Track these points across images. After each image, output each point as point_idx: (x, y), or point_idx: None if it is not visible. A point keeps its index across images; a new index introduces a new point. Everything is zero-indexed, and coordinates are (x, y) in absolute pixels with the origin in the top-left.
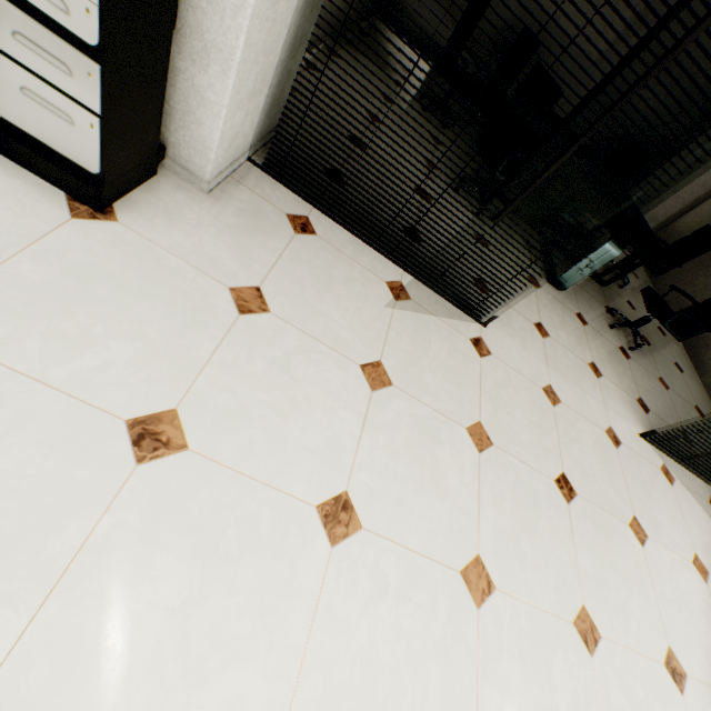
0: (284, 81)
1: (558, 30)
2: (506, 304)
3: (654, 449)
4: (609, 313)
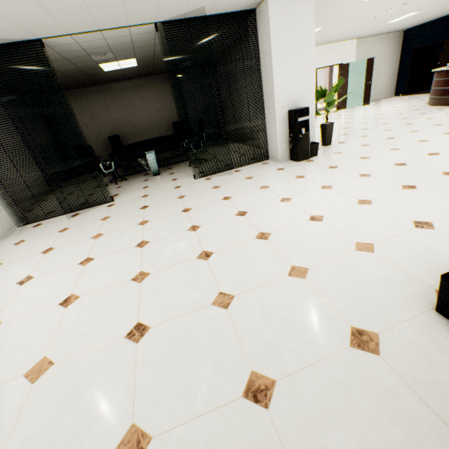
0: (12, 206)
1: (122, 127)
2: (127, 192)
3: (203, 178)
4: (192, 163)
